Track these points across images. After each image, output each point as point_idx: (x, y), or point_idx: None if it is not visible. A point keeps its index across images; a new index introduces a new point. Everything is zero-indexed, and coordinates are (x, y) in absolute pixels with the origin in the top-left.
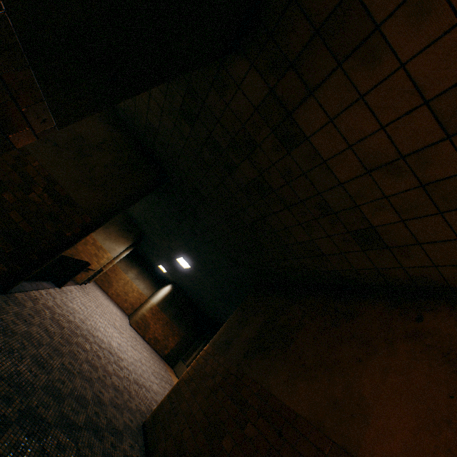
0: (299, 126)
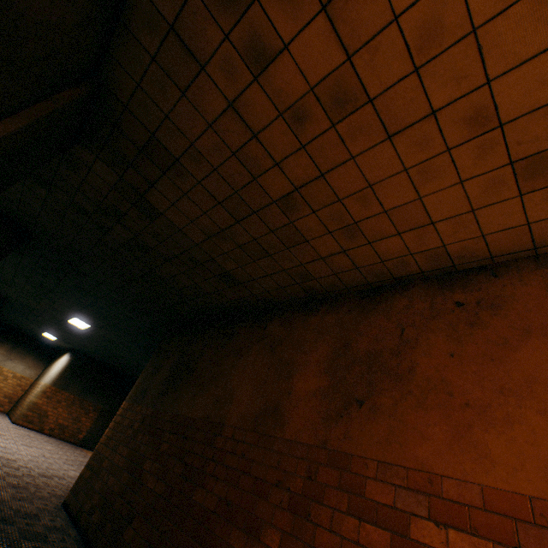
0: (153, 204)
